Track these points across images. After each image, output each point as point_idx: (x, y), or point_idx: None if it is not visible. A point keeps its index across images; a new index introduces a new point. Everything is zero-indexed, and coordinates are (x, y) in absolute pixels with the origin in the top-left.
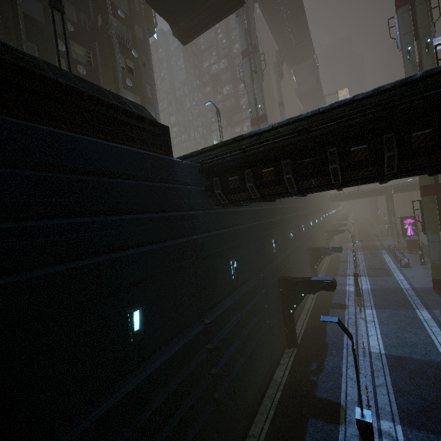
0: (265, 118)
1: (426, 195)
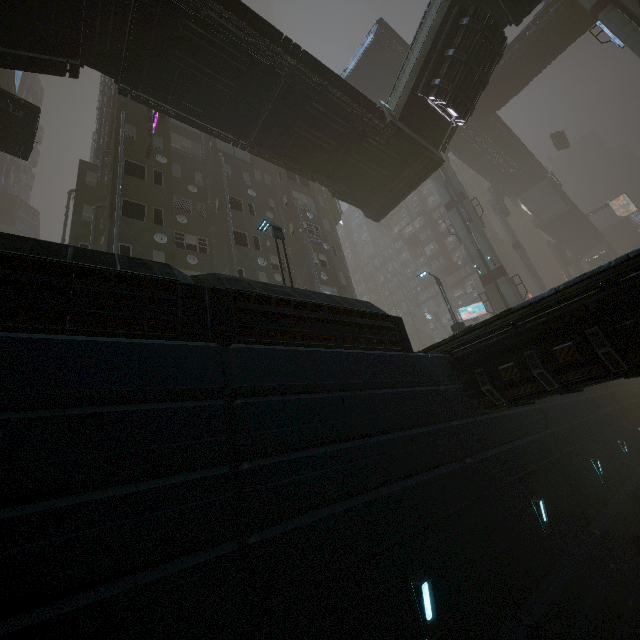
0: (502, 270)
1: None
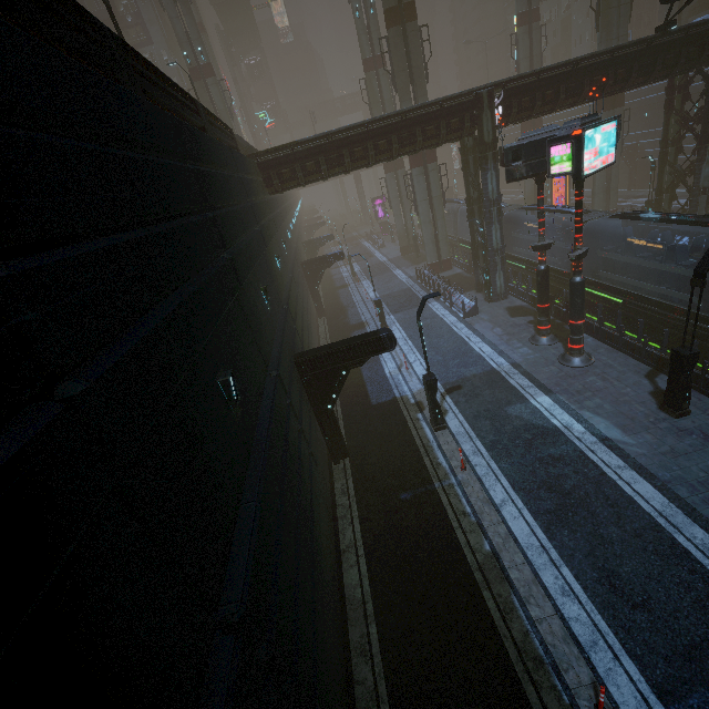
0: (212, 69)
1: (388, 172)
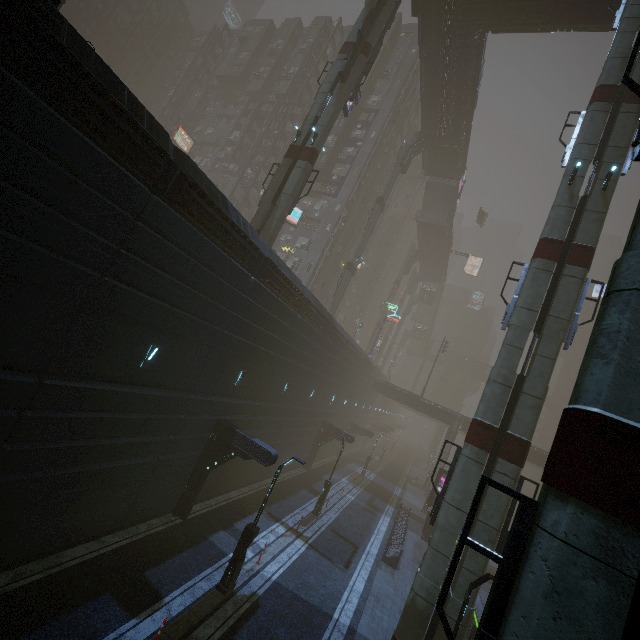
0: (312, 155)
1: (475, 443)
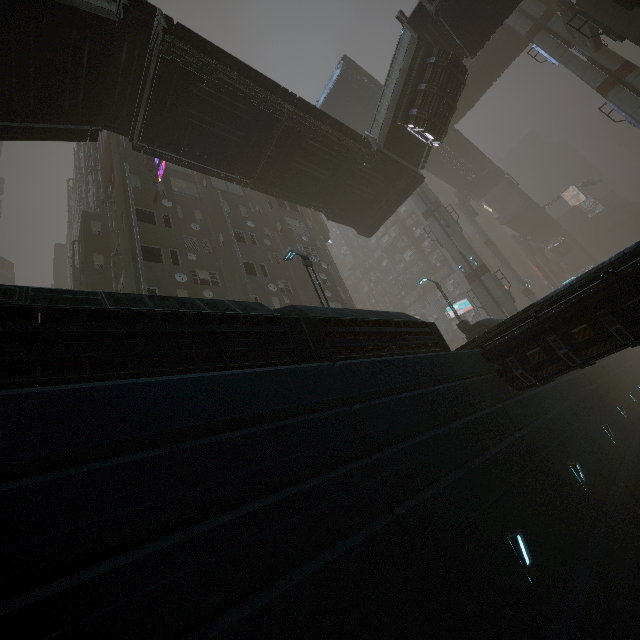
0: (484, 268)
1: None
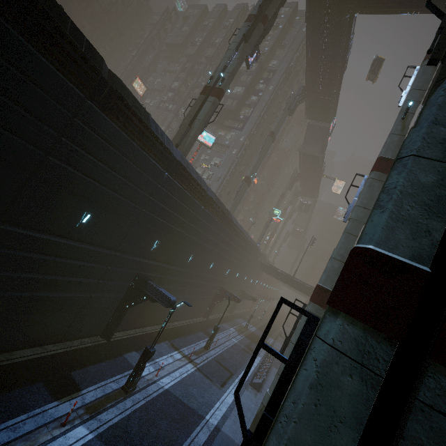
0: (219, 93)
1: (316, 302)
